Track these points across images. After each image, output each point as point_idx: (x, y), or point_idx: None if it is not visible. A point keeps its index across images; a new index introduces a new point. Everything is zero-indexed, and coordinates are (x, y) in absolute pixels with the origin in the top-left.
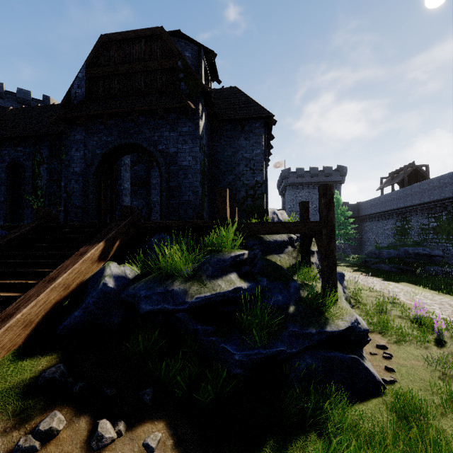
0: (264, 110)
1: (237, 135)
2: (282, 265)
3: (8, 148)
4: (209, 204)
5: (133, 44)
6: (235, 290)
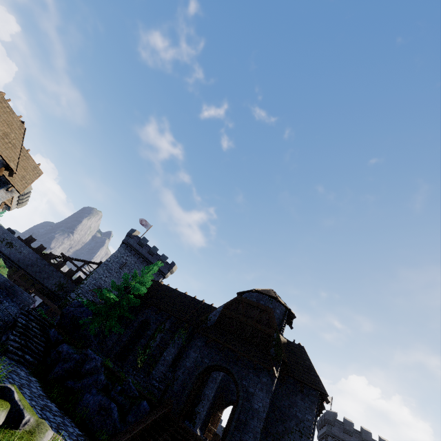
0: (321, 384)
1: (296, 391)
2: None
3: (150, 310)
4: None
5: (253, 308)
6: None
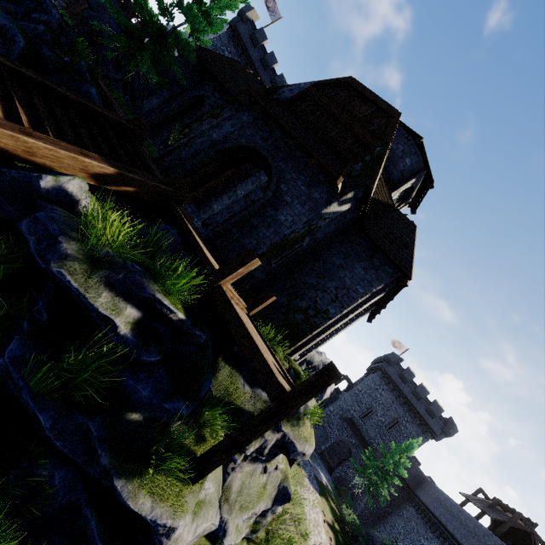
0: (409, 266)
1: (362, 257)
2: (231, 394)
3: (212, 87)
4: (268, 276)
5: (364, 103)
6: (106, 319)
